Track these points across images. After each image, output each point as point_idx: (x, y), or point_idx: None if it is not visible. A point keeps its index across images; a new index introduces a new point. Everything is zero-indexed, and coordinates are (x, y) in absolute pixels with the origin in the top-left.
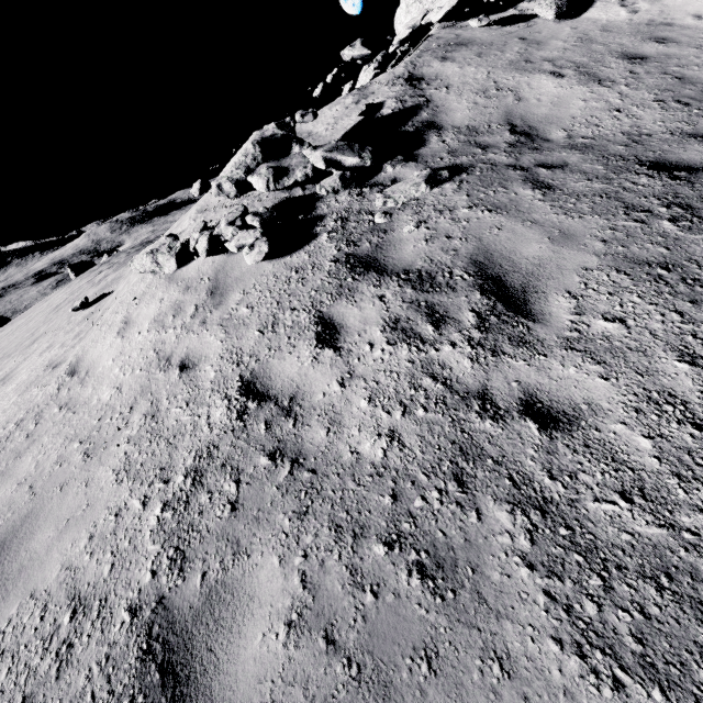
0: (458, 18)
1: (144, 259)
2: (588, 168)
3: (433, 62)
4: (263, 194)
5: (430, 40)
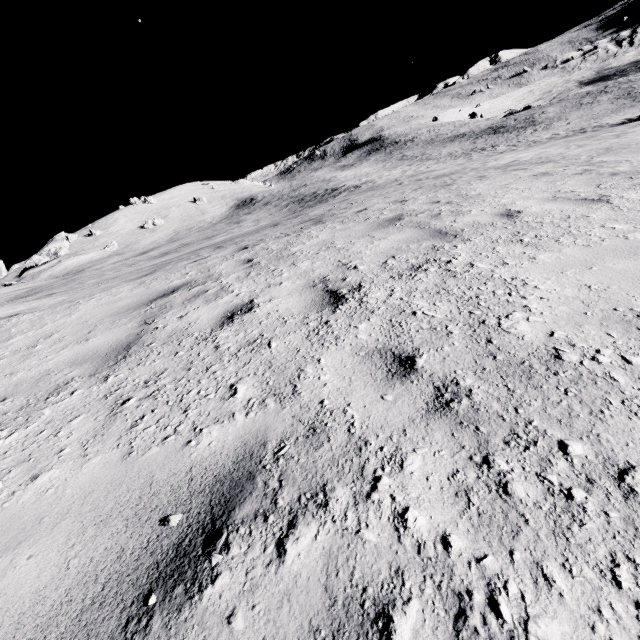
0: None
1: None
2: None
3: None
4: None
5: None
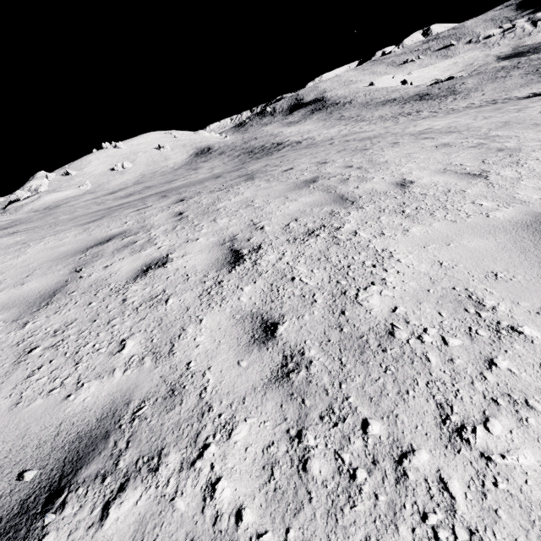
0: None
1: None
2: None
3: None
4: None
5: None
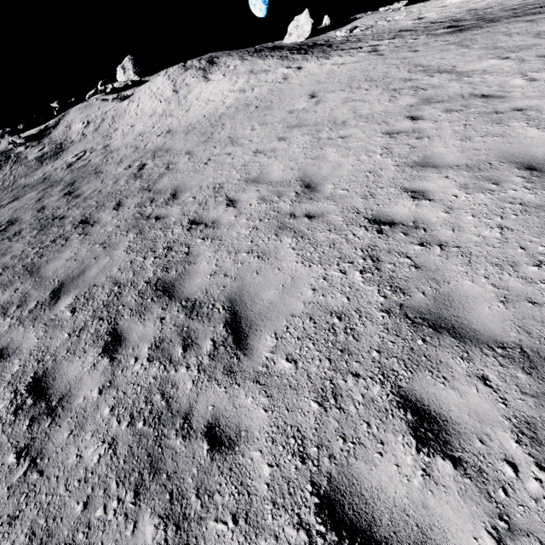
0: (107, 93)
1: None
2: (52, 148)
3: (71, 113)
4: (4, 148)
5: (84, 102)
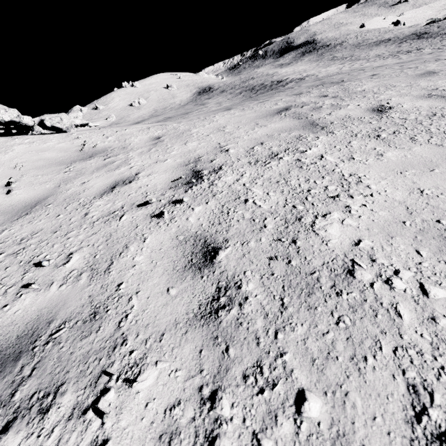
0: None
1: (67, 115)
2: None
3: None
4: None
5: None
